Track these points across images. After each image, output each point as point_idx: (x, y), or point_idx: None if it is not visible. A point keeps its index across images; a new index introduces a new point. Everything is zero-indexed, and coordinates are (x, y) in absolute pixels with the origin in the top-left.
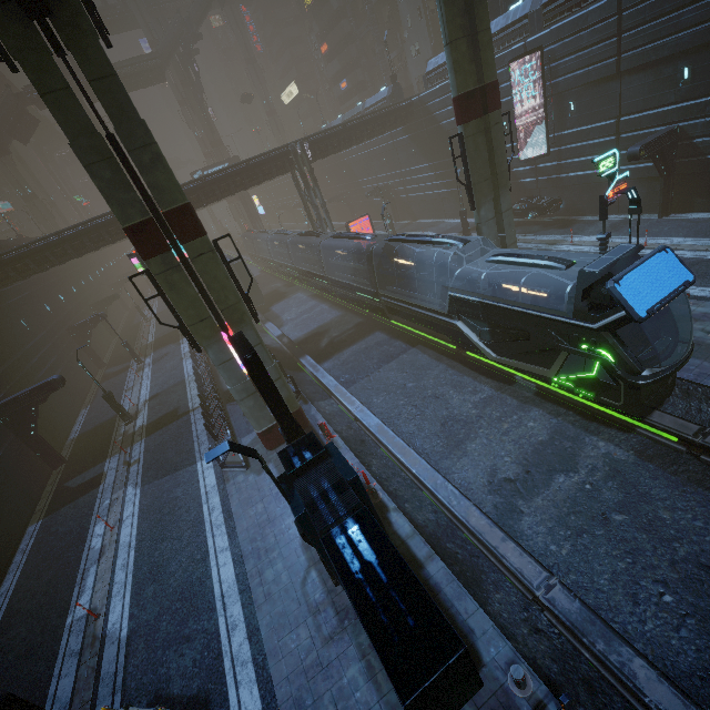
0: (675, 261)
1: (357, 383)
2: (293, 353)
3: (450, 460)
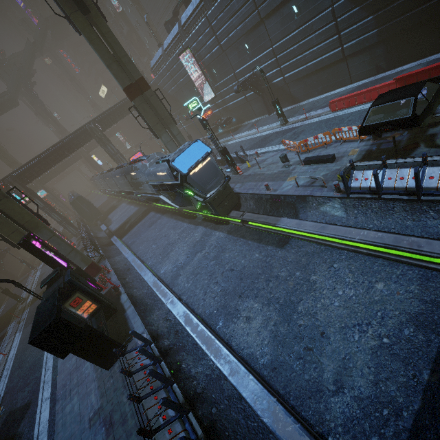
0: (202, 144)
1: (135, 241)
2: (108, 237)
3: (162, 263)
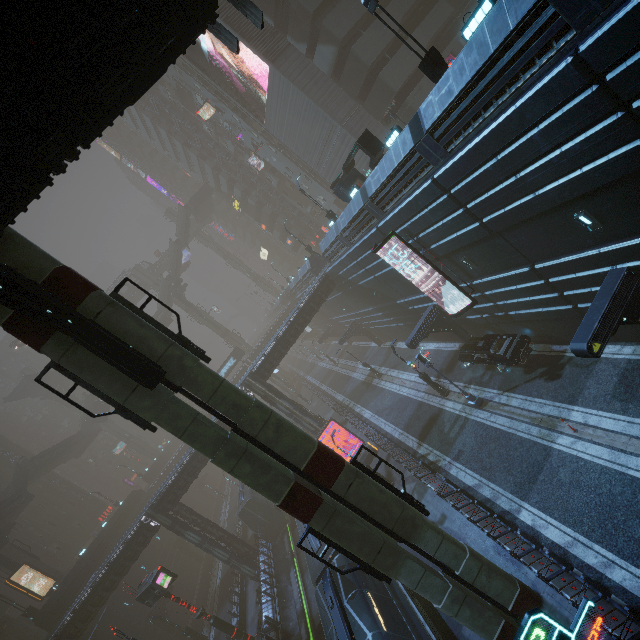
0: None
1: None
2: None
3: None
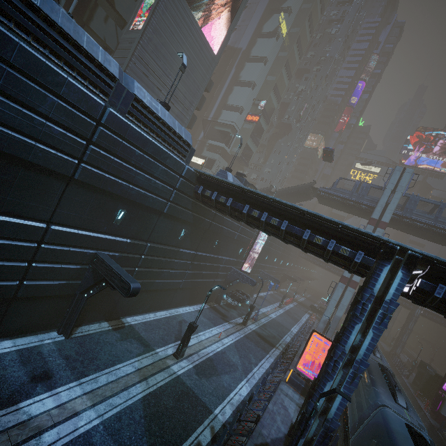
0: None
1: None
2: None
3: None
